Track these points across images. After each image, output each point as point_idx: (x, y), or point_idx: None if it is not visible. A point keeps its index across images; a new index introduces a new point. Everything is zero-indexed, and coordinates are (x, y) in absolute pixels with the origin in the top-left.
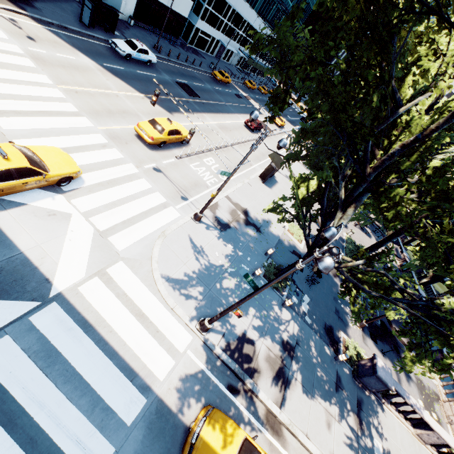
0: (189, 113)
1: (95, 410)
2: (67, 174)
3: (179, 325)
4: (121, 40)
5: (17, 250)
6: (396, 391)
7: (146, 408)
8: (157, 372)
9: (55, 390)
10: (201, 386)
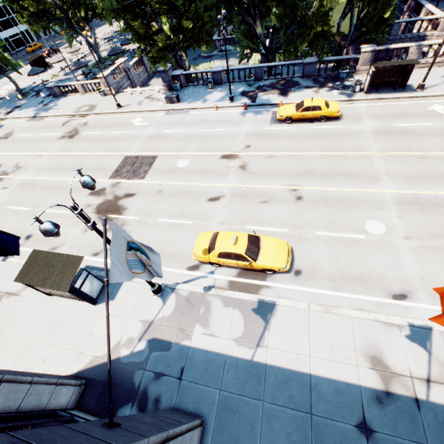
0: (0, 80)
1: None
2: None
3: None
4: None
5: None
6: (57, 86)
7: None
8: None
9: None
10: None
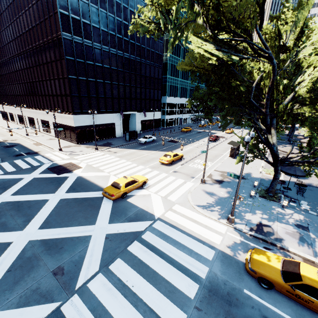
0: (178, 148)
1: (192, 254)
2: (144, 180)
3: (216, 223)
4: (141, 138)
5: (139, 207)
6: None
7: (216, 254)
8: (214, 241)
9: (172, 247)
10: (244, 246)
